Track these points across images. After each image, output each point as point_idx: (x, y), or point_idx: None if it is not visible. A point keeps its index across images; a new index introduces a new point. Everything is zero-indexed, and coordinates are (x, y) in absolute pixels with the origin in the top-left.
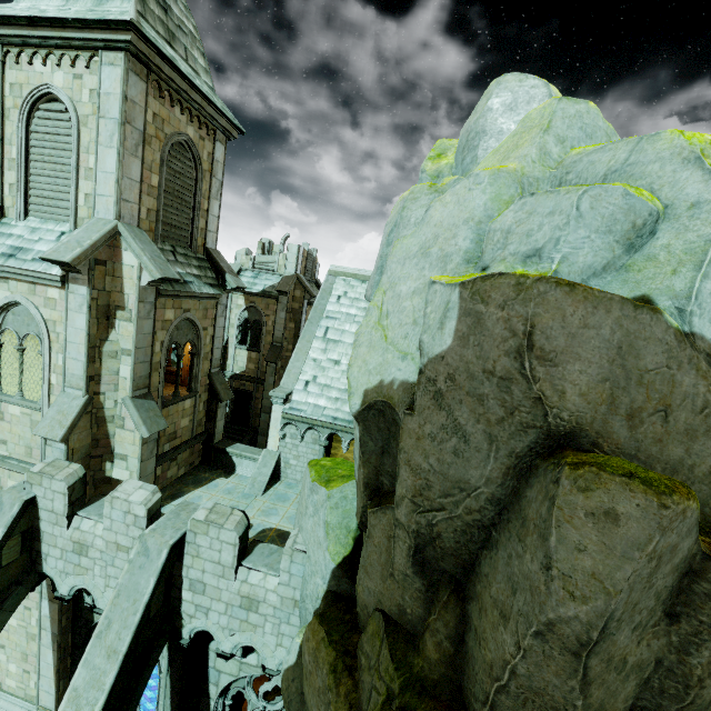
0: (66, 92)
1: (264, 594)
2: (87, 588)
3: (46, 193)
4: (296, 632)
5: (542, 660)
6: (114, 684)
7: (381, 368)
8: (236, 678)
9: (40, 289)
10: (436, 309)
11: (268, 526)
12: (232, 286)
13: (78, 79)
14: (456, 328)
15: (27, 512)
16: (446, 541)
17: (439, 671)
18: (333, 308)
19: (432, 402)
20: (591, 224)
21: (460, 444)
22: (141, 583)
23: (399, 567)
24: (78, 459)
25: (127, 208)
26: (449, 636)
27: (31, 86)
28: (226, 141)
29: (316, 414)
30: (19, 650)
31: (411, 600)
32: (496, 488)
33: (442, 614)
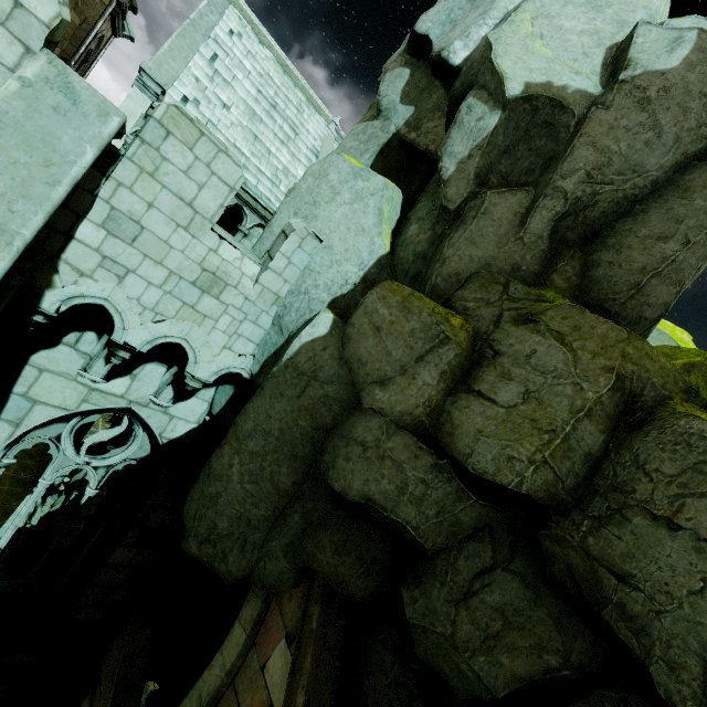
0: None
1: (240, 277)
2: None
3: None
4: (259, 336)
5: (698, 249)
6: None
7: (548, 72)
8: (70, 412)
9: None
10: (652, 42)
11: None
12: None
13: None
14: (686, 56)
15: None
16: (595, 211)
17: (569, 293)
18: (225, 38)
19: (635, 105)
20: None
21: (653, 138)
22: (62, 140)
23: (535, 231)
24: None
25: None
26: (576, 274)
27: None
28: None
29: None
30: None
31: (532, 259)
32: (662, 174)
33: (570, 262)
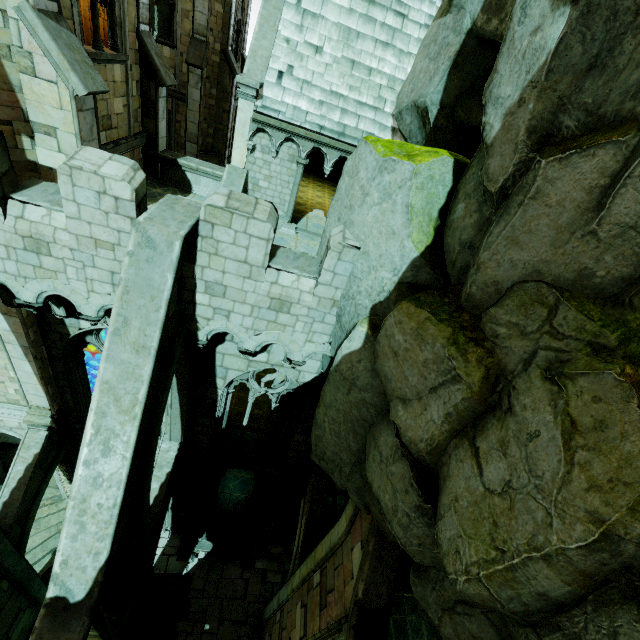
0: None
1: (299, 296)
2: (61, 294)
3: None
4: (329, 330)
5: None
6: (152, 376)
7: None
8: (244, 372)
9: None
10: None
11: None
12: None
13: None
14: None
15: None
16: None
17: None
18: None
19: None
20: None
21: None
22: (155, 279)
23: (620, 218)
24: None
25: None
26: None
27: None
28: None
29: (297, 119)
30: None
31: (616, 260)
32: None
33: None
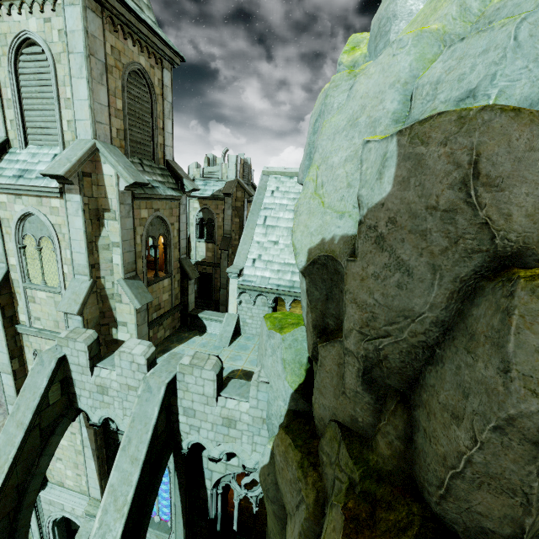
0: (40, 36)
1: (239, 415)
2: (111, 417)
3: (38, 124)
4: (265, 441)
5: (500, 450)
6: (139, 481)
7: (321, 229)
8: (223, 475)
9: (45, 201)
10: (371, 164)
11: (235, 368)
12: (189, 188)
13: (47, 22)
14: (395, 174)
15: (61, 366)
16: (391, 362)
17: (392, 464)
18: (269, 201)
19: (374, 246)
20: (529, 53)
21: (403, 278)
22: (148, 411)
23: (350, 386)
24: (92, 327)
25: (100, 129)
26: (399, 436)
27: (13, 34)
28: (171, 68)
29: (263, 284)
30: (71, 461)
31: (362, 411)
32: (440, 311)
33: (391, 420)
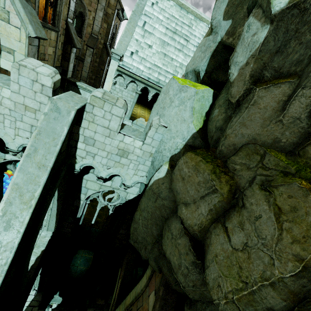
0: None
1: (133, 149)
2: None
3: None
4: (146, 169)
5: None
6: (46, 183)
7: None
8: (97, 191)
9: None
10: None
11: None
12: None
13: None
14: None
15: None
16: None
17: None
18: (149, 10)
19: None
20: None
21: None
22: (57, 129)
23: (293, 114)
24: None
25: None
26: None
27: None
28: None
29: (138, 73)
30: None
31: (291, 134)
32: None
33: None
